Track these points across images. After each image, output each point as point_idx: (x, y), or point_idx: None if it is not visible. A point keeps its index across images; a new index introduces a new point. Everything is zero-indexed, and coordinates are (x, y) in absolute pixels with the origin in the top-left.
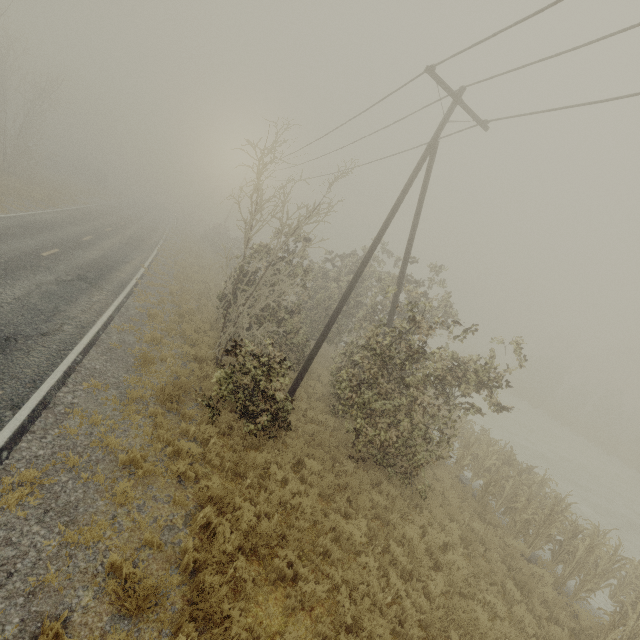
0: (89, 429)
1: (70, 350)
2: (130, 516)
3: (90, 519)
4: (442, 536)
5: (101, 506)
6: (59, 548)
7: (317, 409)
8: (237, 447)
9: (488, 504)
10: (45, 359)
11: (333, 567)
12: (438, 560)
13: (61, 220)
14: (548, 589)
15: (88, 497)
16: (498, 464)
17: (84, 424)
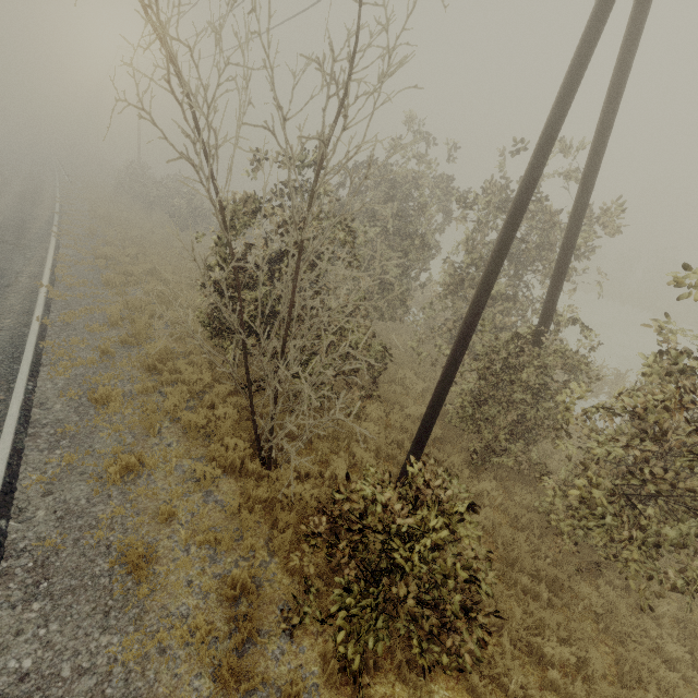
0: None
1: None
2: None
3: None
4: None
5: None
6: None
7: (462, 477)
8: None
9: None
10: None
11: None
12: None
13: None
14: None
15: None
16: None
17: None
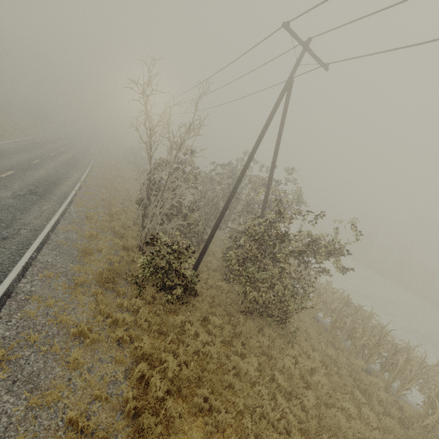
0: (45, 310)
1: (27, 249)
2: (82, 377)
3: (50, 384)
4: (309, 363)
5: (58, 372)
6: (26, 411)
7: (215, 278)
8: (159, 312)
9: (336, 335)
10: (7, 258)
11: (237, 398)
12: (308, 380)
13: (14, 149)
14: (382, 392)
15: (47, 366)
16: (340, 306)
17: (41, 307)
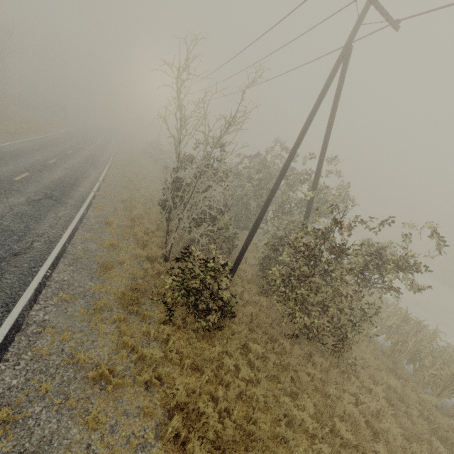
0: (60, 346)
1: (40, 266)
2: (104, 441)
3: None
4: (374, 405)
5: (75, 435)
6: None
7: (251, 292)
8: (192, 340)
9: (398, 361)
10: (17, 279)
11: None
12: (374, 427)
13: (31, 148)
14: None
15: (62, 426)
16: (398, 323)
17: (55, 341)
